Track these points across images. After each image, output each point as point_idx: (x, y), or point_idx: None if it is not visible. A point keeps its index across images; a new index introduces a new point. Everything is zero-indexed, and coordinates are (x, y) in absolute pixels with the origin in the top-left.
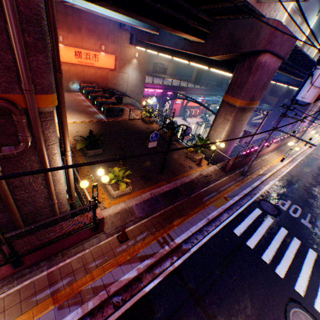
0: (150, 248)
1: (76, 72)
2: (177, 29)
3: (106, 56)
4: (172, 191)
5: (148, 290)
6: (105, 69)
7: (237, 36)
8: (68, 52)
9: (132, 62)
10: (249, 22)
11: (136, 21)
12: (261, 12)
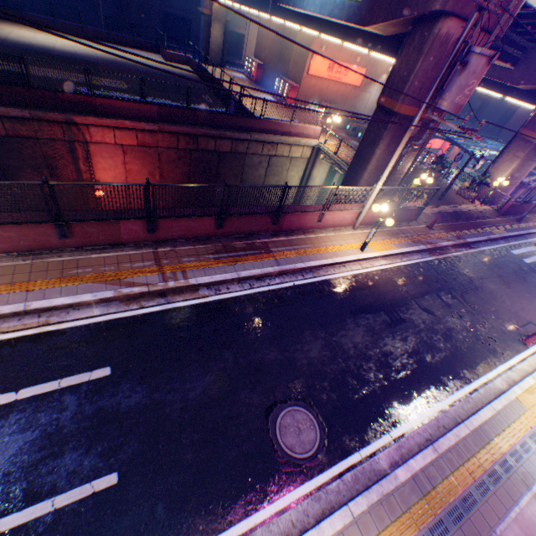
0: (449, 238)
1: (320, 89)
2: None
3: (356, 70)
4: (454, 214)
5: (455, 255)
6: (348, 87)
7: None
8: (322, 64)
9: (380, 78)
10: None
11: None
12: None
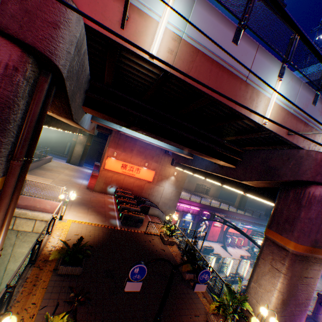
0: None
1: (117, 178)
2: (202, 152)
3: (147, 170)
4: None
5: None
6: (143, 180)
7: (272, 164)
8: (117, 163)
9: (170, 178)
10: (283, 152)
11: (172, 146)
12: (296, 143)
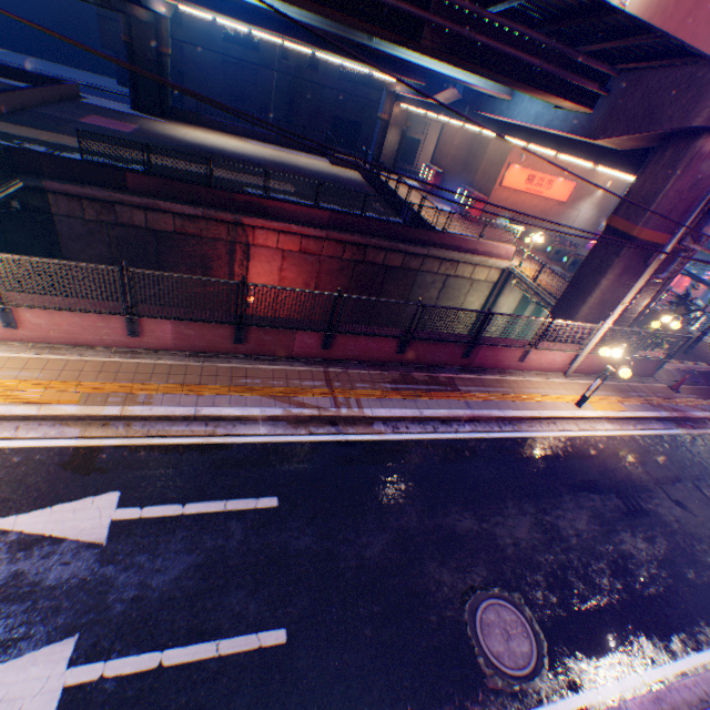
0: (705, 407)
1: (513, 202)
2: None
3: (562, 183)
4: (709, 374)
5: None
6: (550, 202)
7: None
8: (519, 175)
9: (594, 194)
10: None
11: None
12: None
